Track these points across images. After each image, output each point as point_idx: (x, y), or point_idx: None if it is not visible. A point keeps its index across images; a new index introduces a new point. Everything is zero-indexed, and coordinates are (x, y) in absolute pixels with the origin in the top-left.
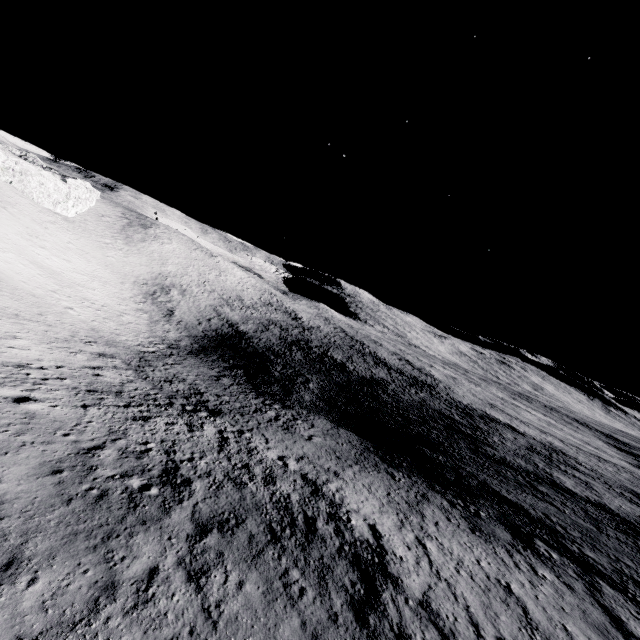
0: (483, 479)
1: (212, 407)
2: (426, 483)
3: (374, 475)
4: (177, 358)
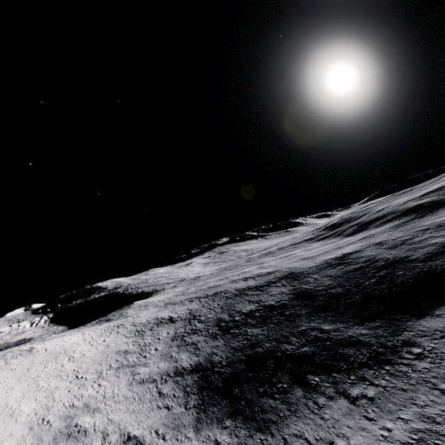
0: None
1: None
2: None
3: None
4: None
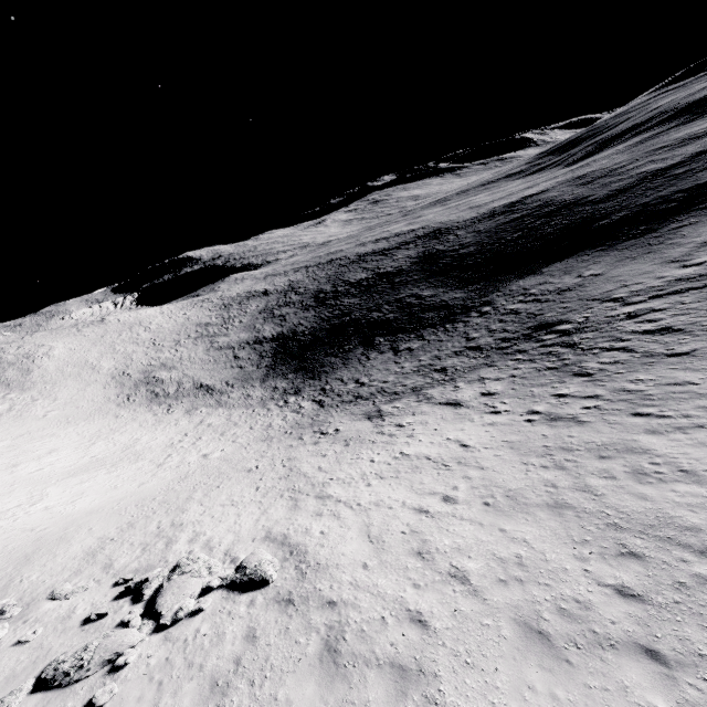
0: (669, 193)
1: (524, 332)
2: (692, 212)
3: (691, 231)
4: (335, 384)
